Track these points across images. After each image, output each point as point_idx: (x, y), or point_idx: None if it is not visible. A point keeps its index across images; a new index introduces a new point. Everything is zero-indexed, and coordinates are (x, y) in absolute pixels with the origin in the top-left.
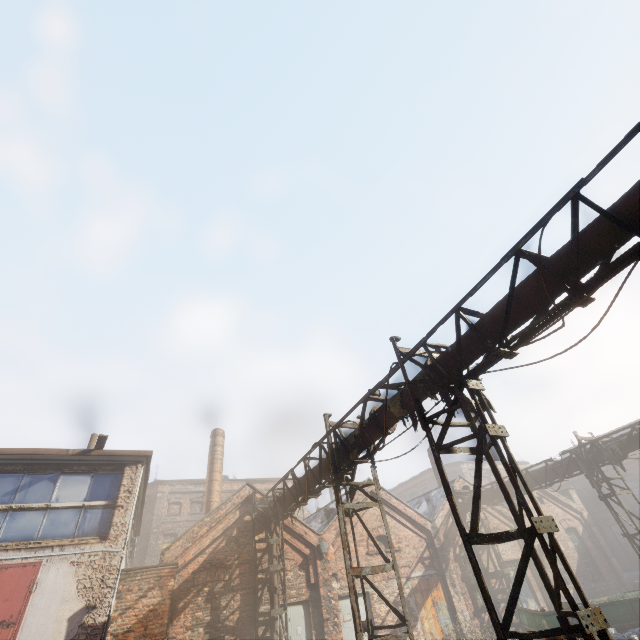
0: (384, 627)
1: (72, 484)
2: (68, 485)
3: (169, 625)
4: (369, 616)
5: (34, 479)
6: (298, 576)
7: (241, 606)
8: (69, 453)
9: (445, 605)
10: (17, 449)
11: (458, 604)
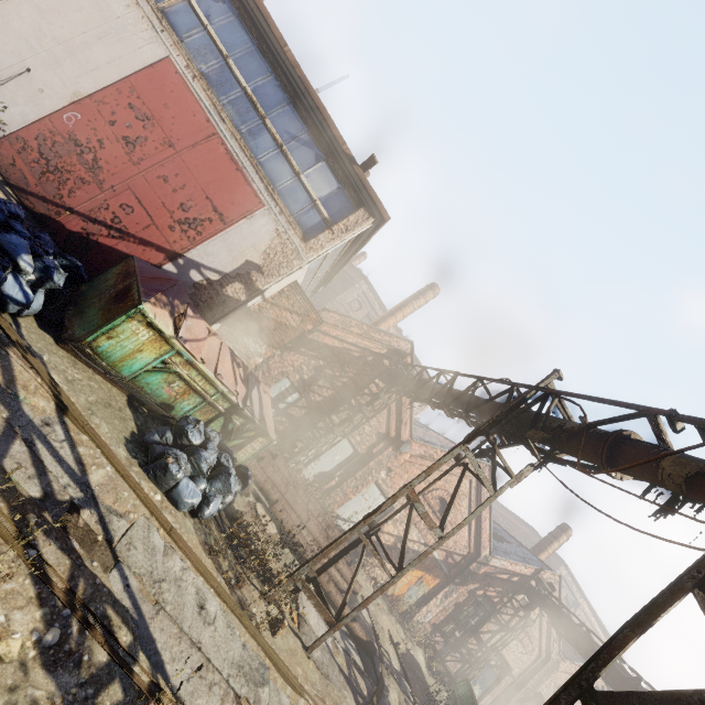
0: (382, 546)
1: (324, 176)
2: (321, 174)
3: (288, 350)
4: (378, 516)
5: (309, 142)
6: (371, 435)
7: (326, 398)
8: (343, 147)
9: (425, 591)
10: (320, 101)
11: (433, 605)
